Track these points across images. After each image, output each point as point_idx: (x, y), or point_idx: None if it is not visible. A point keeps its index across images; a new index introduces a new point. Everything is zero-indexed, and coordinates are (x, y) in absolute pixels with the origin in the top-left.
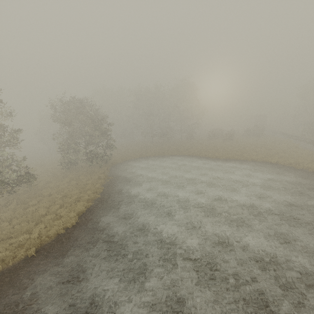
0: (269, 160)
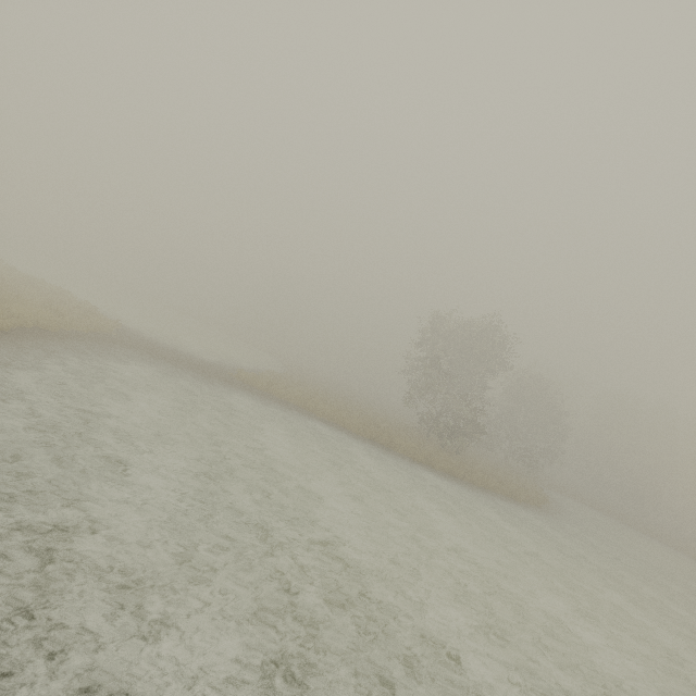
0: None
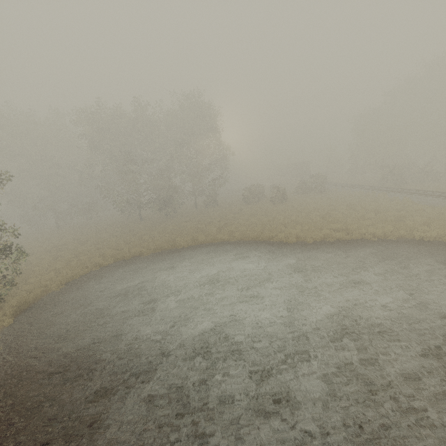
0: (416, 234)
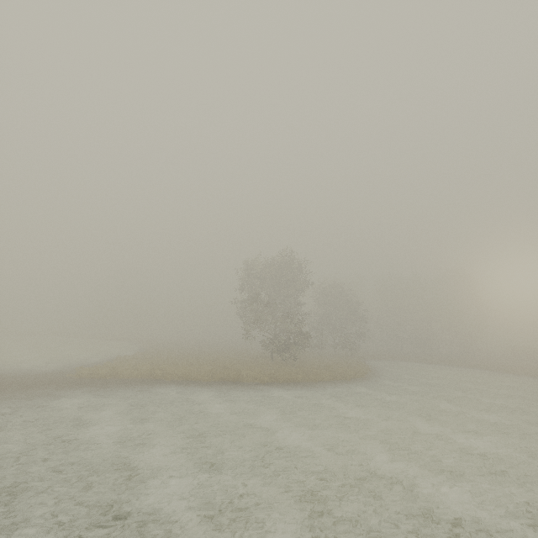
0: None
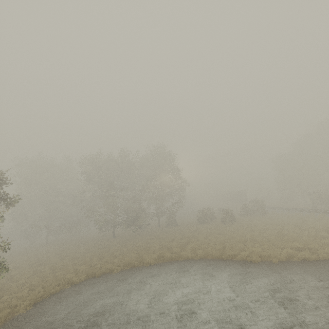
0: None
